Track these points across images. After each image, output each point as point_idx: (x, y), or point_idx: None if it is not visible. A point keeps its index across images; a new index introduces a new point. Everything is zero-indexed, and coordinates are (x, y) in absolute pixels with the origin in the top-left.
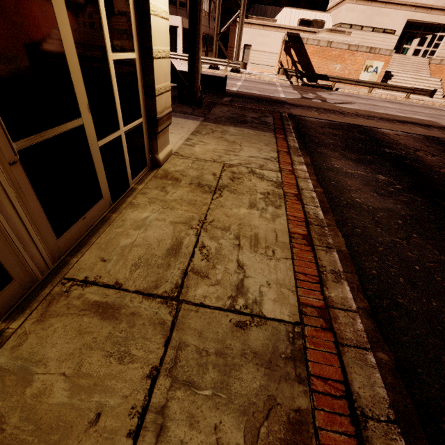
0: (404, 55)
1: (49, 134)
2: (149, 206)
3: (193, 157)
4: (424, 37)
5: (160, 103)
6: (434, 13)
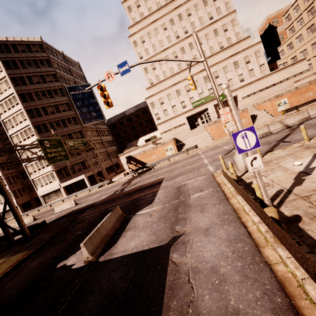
0: (191, 130)
1: None
2: None
3: None
4: (201, 117)
5: None
6: (194, 110)
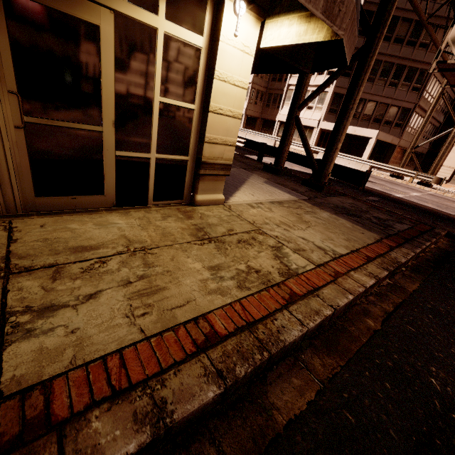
0: None
1: (62, 124)
2: (133, 219)
3: (237, 213)
4: None
5: (211, 150)
6: None
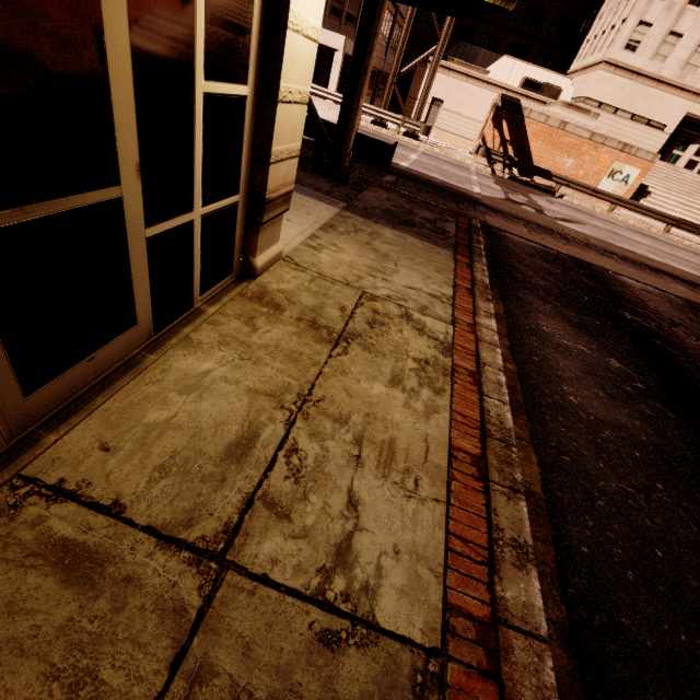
0: (672, 166)
1: (45, 209)
2: (217, 351)
3: (314, 270)
4: None
5: (275, 175)
6: None
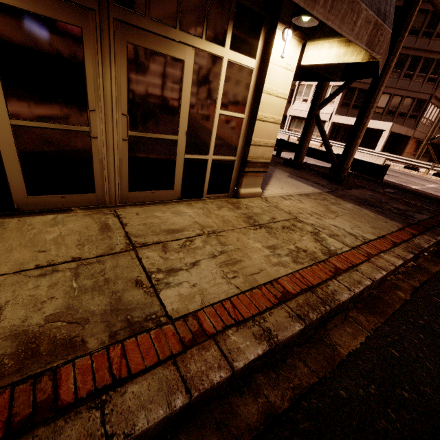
0: None
1: (152, 136)
2: (197, 209)
3: (274, 204)
4: None
5: (255, 151)
6: None
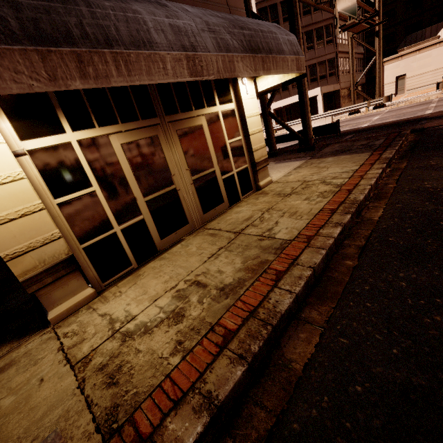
0: None
1: (203, 174)
2: (245, 206)
3: (285, 181)
4: None
5: (257, 155)
6: None
